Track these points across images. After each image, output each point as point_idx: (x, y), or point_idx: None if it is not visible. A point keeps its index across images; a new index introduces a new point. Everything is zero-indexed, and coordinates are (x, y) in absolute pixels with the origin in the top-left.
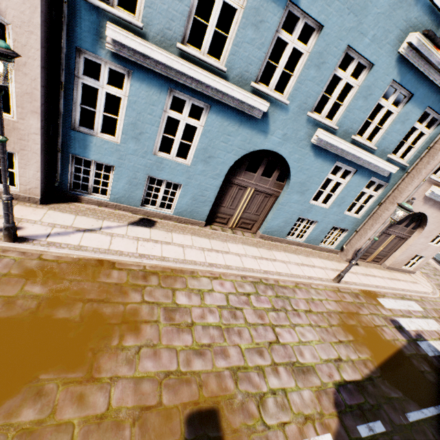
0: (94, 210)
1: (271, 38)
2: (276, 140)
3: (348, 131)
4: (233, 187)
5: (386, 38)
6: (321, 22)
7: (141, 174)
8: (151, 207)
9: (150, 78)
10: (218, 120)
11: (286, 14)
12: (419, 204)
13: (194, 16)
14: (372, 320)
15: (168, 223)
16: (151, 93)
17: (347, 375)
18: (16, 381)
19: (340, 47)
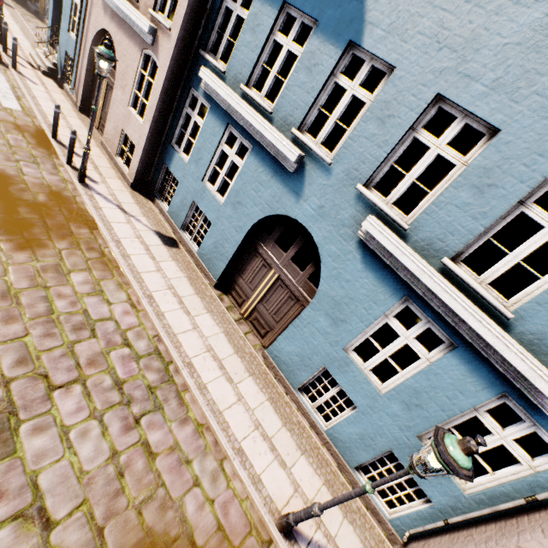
0: (152, 211)
1: (323, 81)
2: (309, 211)
3: (436, 244)
4: (258, 258)
5: (532, 85)
6: (392, 62)
7: (190, 197)
8: (188, 237)
9: (219, 112)
10: (255, 164)
11: (349, 57)
12: None
13: (263, 64)
14: None
15: (185, 256)
16: (216, 126)
17: (9, 543)
18: None
19: (423, 95)
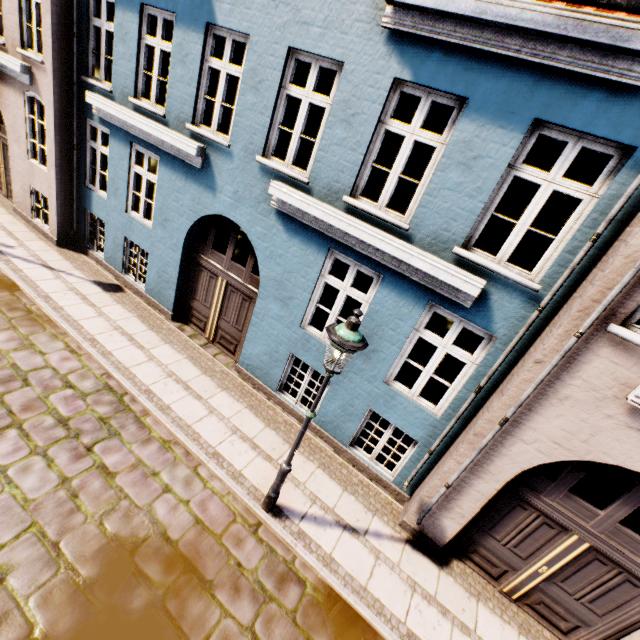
0: (87, 263)
1: (198, 69)
2: (228, 201)
3: (335, 187)
4: (204, 272)
5: (351, 14)
6: (246, 31)
7: (121, 234)
8: (133, 278)
9: (120, 134)
10: (168, 174)
11: (212, 39)
12: (621, 435)
13: (144, 71)
14: (218, 634)
15: (133, 298)
16: (121, 149)
17: None
18: None
19: (279, 53)
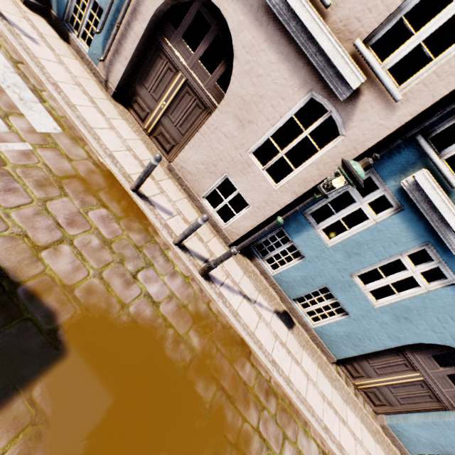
0: (256, 276)
1: None
2: None
3: None
4: (399, 356)
5: None
6: None
7: (322, 280)
8: (299, 307)
9: (417, 223)
10: (453, 298)
11: None
12: None
13: None
14: None
15: (302, 333)
16: (403, 234)
17: None
18: (148, 449)
19: None
